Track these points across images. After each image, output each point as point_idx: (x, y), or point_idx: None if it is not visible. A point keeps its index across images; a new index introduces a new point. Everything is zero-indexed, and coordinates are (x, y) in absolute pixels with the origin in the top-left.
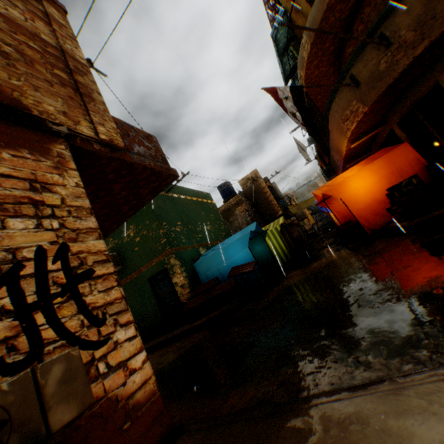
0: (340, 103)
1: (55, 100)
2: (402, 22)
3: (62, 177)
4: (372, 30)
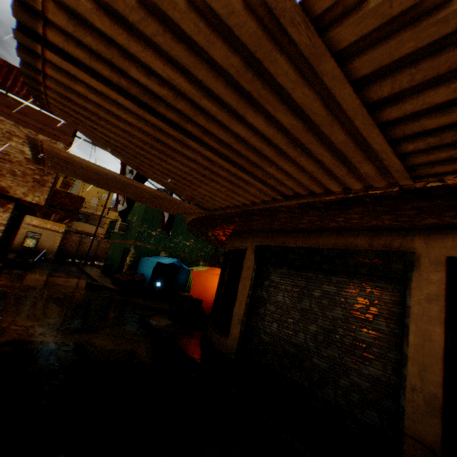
0: None
1: (25, 188)
2: None
3: (4, 214)
4: None
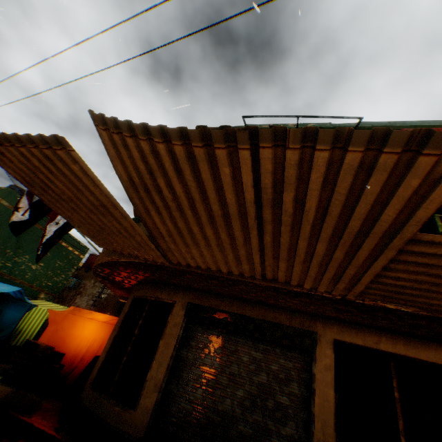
0: None
1: None
2: None
3: None
4: None
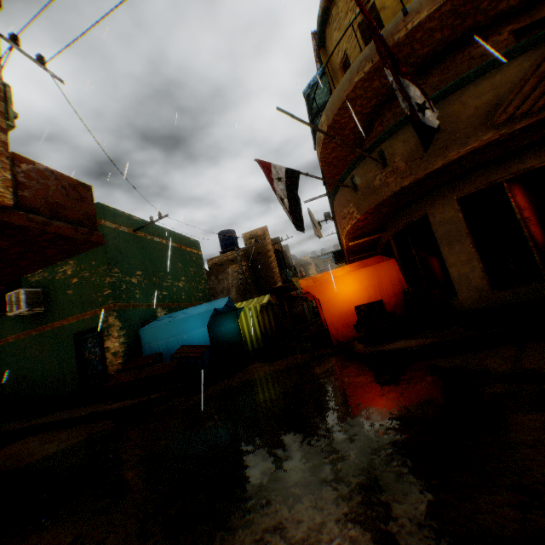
0: (342, 198)
1: None
2: (399, 148)
3: None
4: (375, 143)
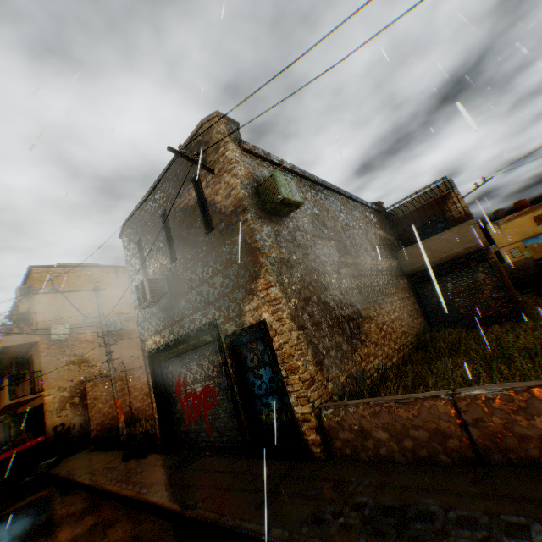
0: None
1: None
2: None
3: None
4: None
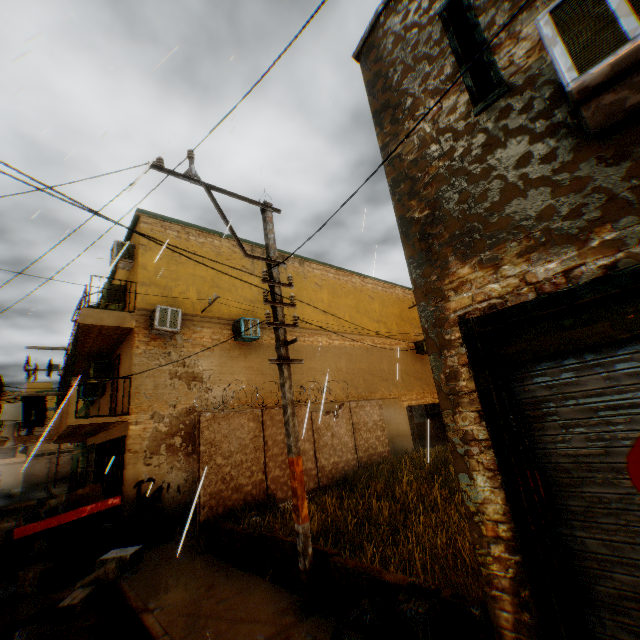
0: None
1: None
2: None
3: None
4: None
